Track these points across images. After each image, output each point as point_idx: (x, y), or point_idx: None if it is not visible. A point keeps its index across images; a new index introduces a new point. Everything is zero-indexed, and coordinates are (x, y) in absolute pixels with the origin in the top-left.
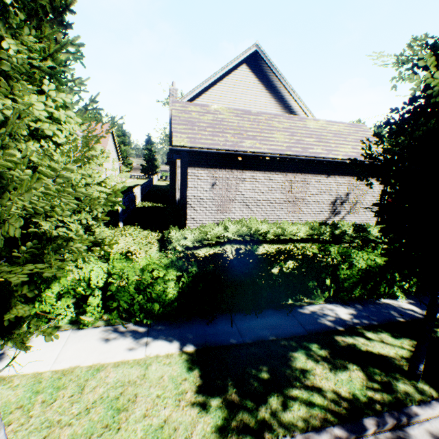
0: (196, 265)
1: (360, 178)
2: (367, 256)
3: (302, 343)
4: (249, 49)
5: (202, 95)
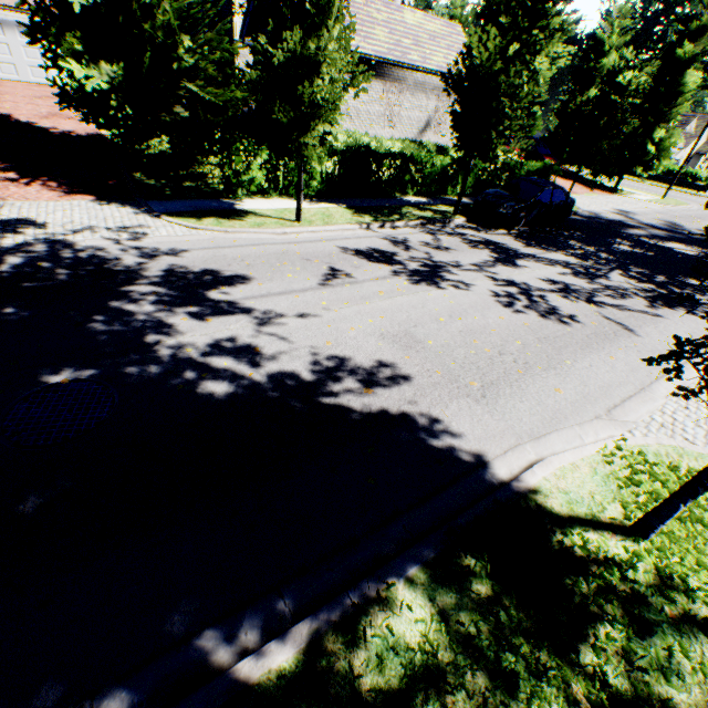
0: (340, 154)
1: (445, 91)
2: (443, 160)
3: (403, 207)
4: None
5: None
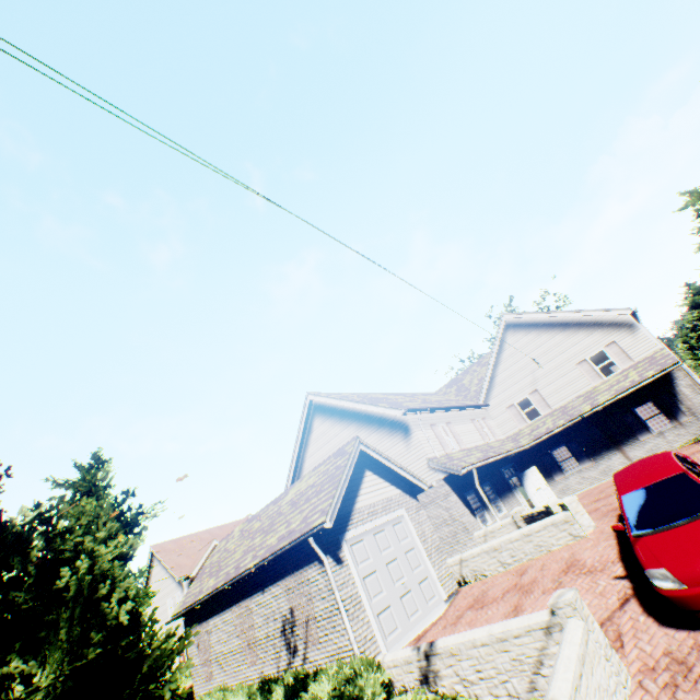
0: None
1: None
2: None
3: None
4: (304, 405)
5: (302, 471)
